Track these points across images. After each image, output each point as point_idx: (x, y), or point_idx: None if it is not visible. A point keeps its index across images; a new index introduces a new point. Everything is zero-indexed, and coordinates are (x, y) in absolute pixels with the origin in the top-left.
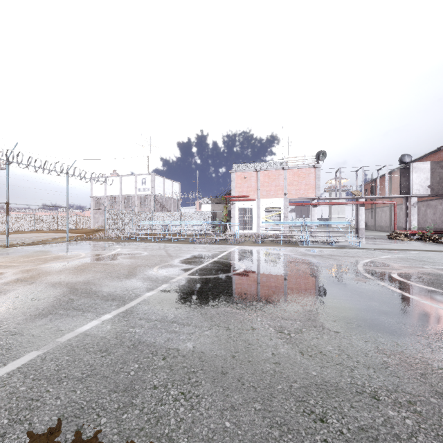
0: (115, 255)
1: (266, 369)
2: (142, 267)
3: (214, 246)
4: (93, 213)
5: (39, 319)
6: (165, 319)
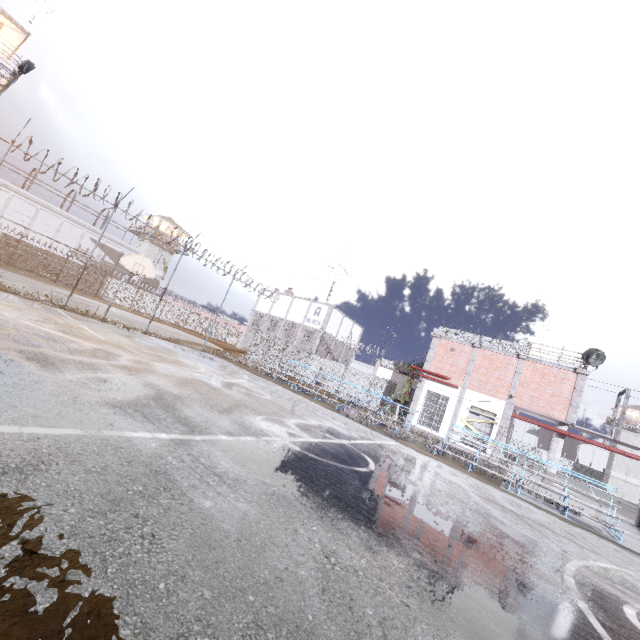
0: (233, 385)
1: (258, 575)
2: (247, 409)
3: (362, 428)
4: (247, 330)
5: (108, 407)
6: (212, 468)
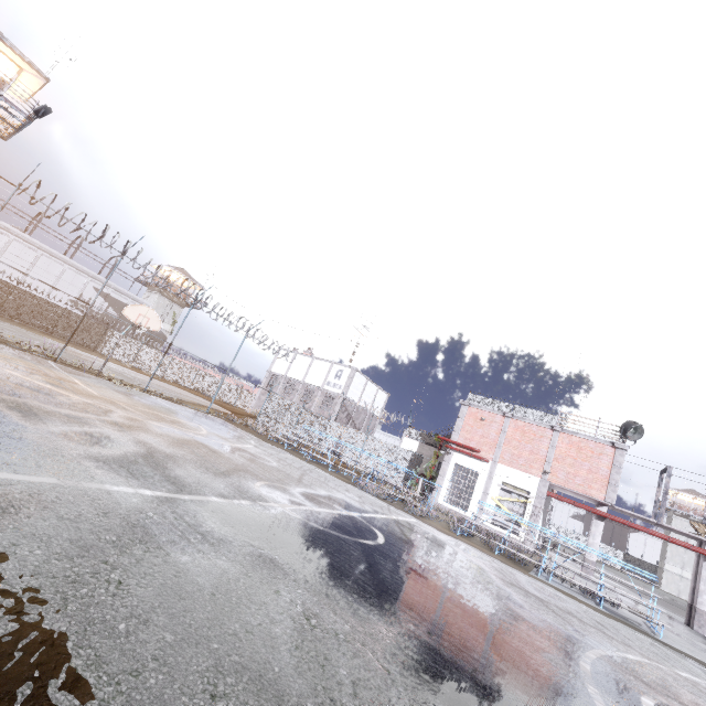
0: (237, 449)
1: (228, 627)
2: (247, 473)
3: (379, 502)
4: (261, 393)
5: (90, 461)
6: (196, 526)
